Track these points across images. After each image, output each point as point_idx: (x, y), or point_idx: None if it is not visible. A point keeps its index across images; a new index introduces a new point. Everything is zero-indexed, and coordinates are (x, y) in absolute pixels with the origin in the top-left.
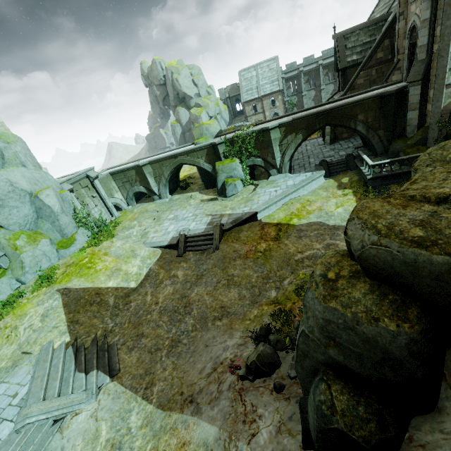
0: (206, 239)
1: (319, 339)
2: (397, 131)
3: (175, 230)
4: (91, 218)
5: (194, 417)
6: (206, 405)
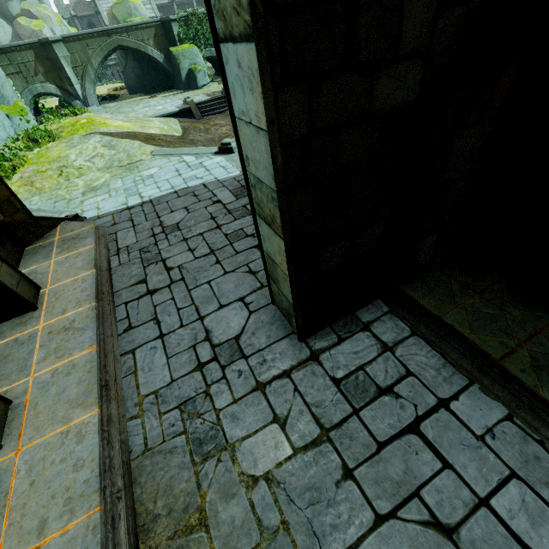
0: (220, 102)
1: None
2: None
3: (170, 106)
4: None
5: None
6: None
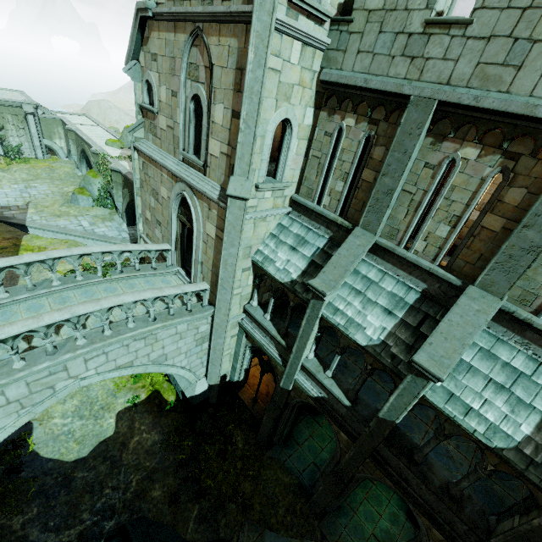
0: None
1: None
2: None
3: None
4: (5, 143)
5: None
6: None
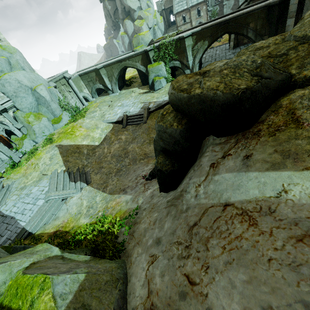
0: (139, 117)
1: (157, 140)
2: None
3: (121, 112)
4: (70, 106)
5: (124, 195)
6: (129, 190)
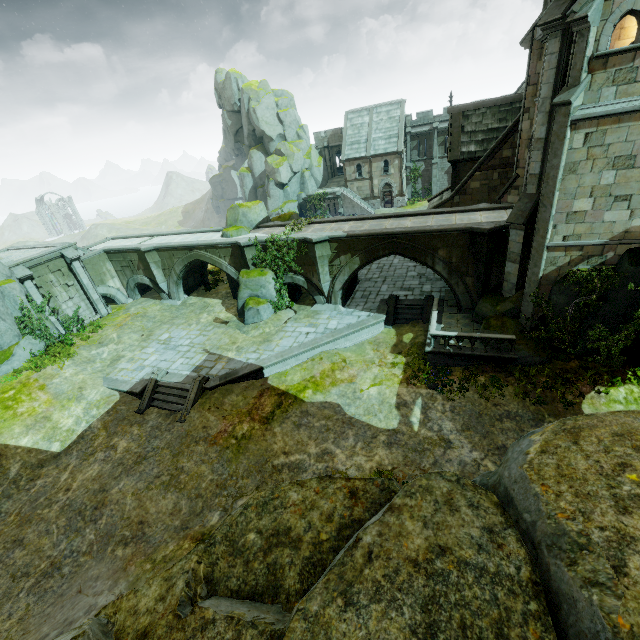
0: (179, 395)
1: None
2: (492, 283)
3: (153, 365)
4: (59, 316)
5: None
6: None
